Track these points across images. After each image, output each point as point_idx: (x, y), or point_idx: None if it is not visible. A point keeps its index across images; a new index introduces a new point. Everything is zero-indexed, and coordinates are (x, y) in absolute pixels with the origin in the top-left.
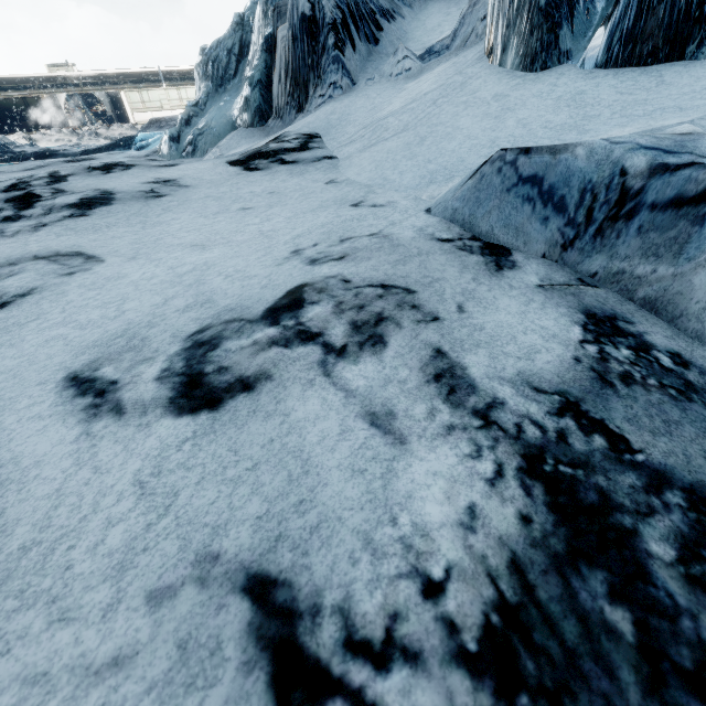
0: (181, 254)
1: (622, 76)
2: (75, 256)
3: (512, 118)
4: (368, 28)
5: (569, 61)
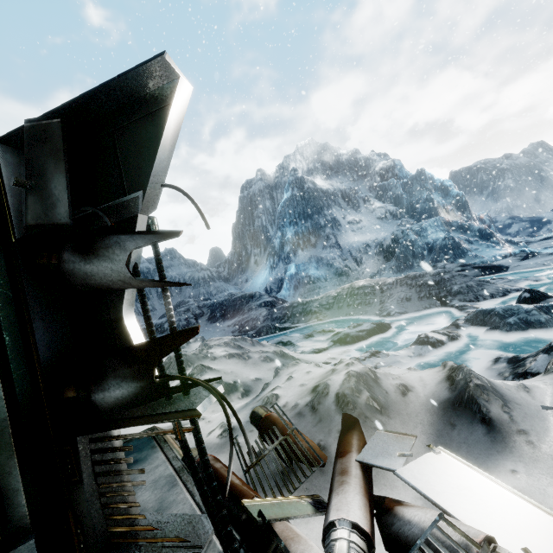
0: None
1: None
2: None
3: None
4: None
5: None
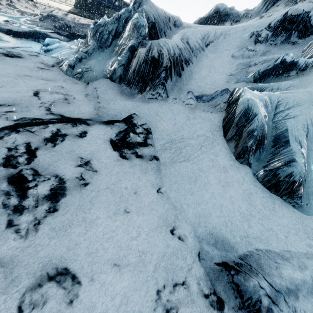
0: (112, 277)
1: (264, 193)
2: (66, 275)
3: (228, 192)
4: (179, 68)
5: (250, 166)
